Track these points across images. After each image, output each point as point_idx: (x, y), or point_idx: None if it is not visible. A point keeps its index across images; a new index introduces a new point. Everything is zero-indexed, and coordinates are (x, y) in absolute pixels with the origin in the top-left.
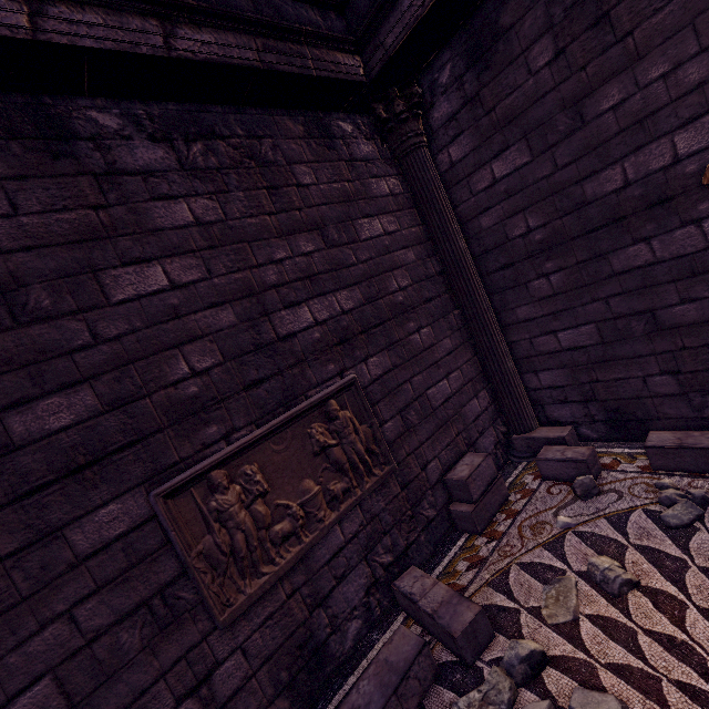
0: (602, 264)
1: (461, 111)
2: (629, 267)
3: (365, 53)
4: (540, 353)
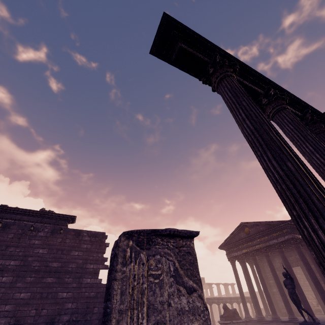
0: None
1: None
2: None
3: None
4: None
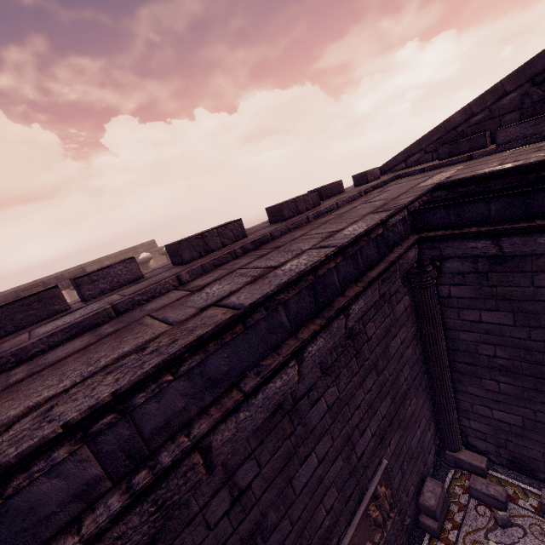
0: (540, 395)
1: (469, 274)
2: None
3: (422, 244)
4: (475, 412)
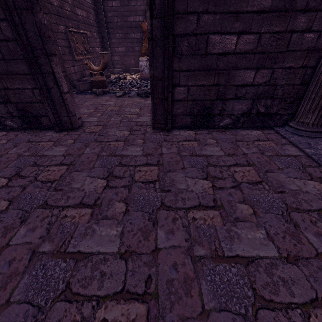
0: (128, 35)
1: None
2: (131, 37)
3: None
4: (115, 52)
